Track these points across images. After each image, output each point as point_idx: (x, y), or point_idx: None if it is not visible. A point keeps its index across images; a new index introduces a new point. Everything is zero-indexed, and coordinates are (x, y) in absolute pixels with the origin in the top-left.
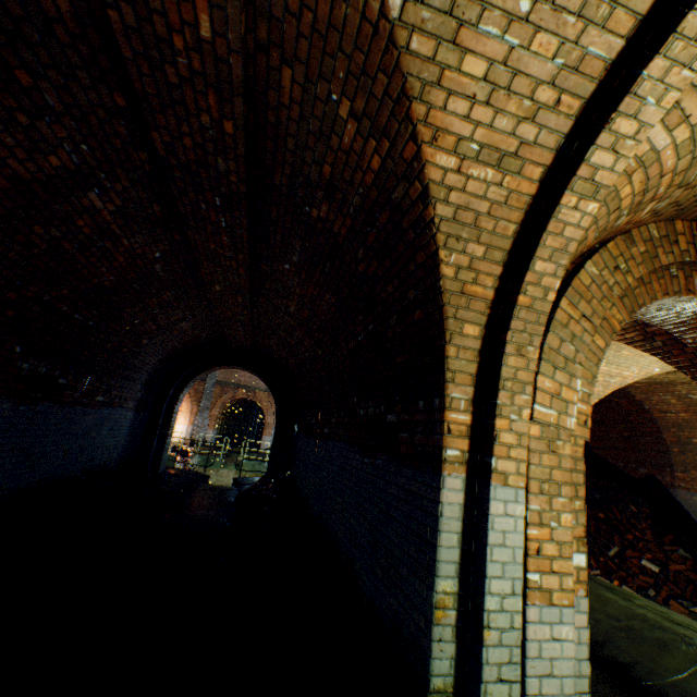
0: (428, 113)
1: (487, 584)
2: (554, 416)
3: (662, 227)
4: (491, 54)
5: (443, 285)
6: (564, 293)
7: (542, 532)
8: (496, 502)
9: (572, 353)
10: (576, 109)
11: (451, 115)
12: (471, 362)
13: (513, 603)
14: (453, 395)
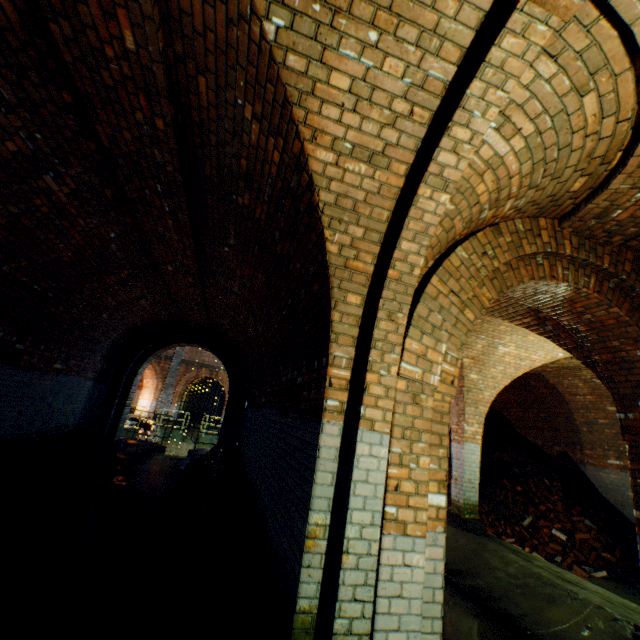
0: (307, 117)
1: (349, 514)
2: (419, 373)
3: (527, 222)
4: (353, 73)
5: (329, 260)
6: (436, 271)
7: (402, 471)
8: (362, 444)
9: (439, 321)
10: (427, 119)
11: (326, 119)
12: (353, 326)
13: (372, 533)
14: (336, 354)
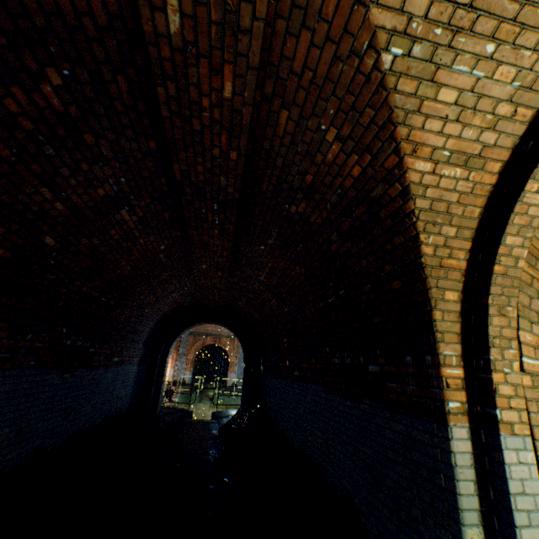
0: (409, 133)
1: (518, 534)
2: None
3: None
4: (461, 85)
5: (425, 262)
6: None
7: None
8: (508, 451)
9: None
10: (529, 116)
11: (427, 133)
12: (454, 322)
13: None
14: (445, 353)
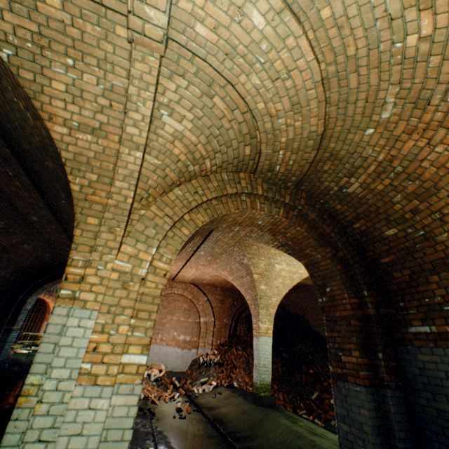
0: (43, 106)
1: (50, 372)
2: (130, 267)
3: (231, 175)
4: (66, 81)
5: (73, 195)
6: (155, 202)
7: (103, 336)
8: (73, 318)
9: (154, 234)
10: (123, 109)
11: (56, 108)
12: (91, 238)
13: (68, 385)
14: (75, 258)
